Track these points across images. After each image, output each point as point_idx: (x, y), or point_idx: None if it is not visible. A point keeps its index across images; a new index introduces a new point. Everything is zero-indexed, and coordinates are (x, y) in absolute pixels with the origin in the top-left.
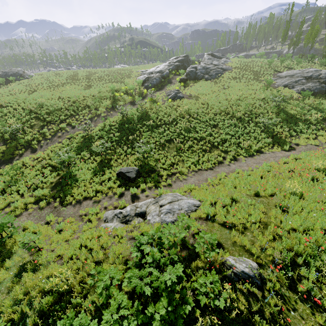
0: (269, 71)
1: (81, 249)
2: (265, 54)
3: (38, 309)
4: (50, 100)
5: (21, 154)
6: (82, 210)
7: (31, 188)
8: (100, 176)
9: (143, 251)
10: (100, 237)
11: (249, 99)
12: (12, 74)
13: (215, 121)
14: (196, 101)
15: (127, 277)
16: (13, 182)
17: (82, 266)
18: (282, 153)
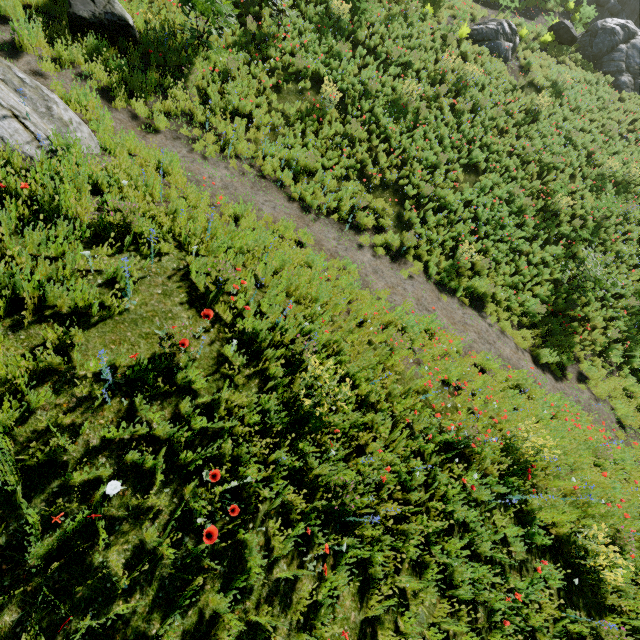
0: None
1: None
2: None
3: None
4: None
5: None
6: None
7: None
8: None
9: None
10: None
11: None
12: None
13: (488, 164)
14: (520, 92)
15: None
16: None
17: None
18: (519, 353)
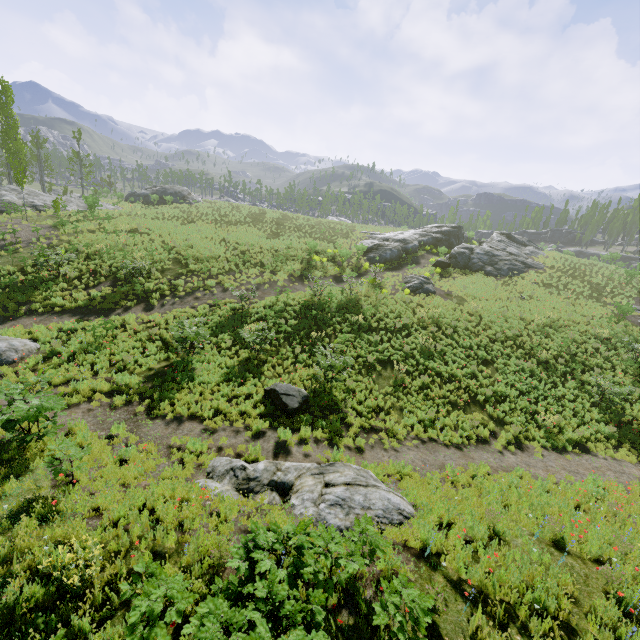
0: (627, 290)
1: (141, 512)
2: (622, 260)
3: (6, 606)
4: (208, 240)
5: (128, 308)
6: (177, 436)
7: (116, 366)
8: (234, 385)
9: (255, 564)
10: (186, 502)
11: (574, 331)
12: (173, 193)
13: (488, 354)
14: (458, 305)
15: (199, 615)
16: (94, 347)
17: (127, 549)
18: None
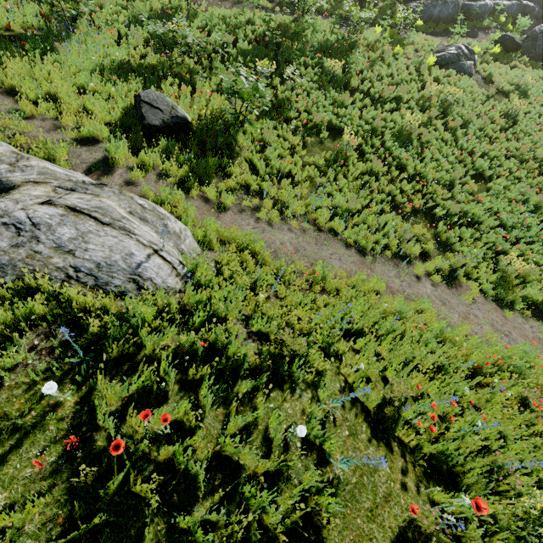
0: None
1: None
2: None
3: None
4: None
5: None
6: None
7: None
8: (99, 78)
9: None
10: None
11: None
12: None
13: (490, 169)
14: (492, 100)
15: None
16: None
17: None
18: None
